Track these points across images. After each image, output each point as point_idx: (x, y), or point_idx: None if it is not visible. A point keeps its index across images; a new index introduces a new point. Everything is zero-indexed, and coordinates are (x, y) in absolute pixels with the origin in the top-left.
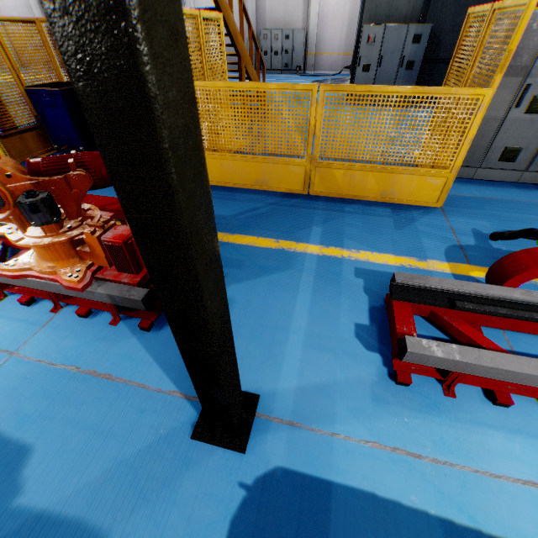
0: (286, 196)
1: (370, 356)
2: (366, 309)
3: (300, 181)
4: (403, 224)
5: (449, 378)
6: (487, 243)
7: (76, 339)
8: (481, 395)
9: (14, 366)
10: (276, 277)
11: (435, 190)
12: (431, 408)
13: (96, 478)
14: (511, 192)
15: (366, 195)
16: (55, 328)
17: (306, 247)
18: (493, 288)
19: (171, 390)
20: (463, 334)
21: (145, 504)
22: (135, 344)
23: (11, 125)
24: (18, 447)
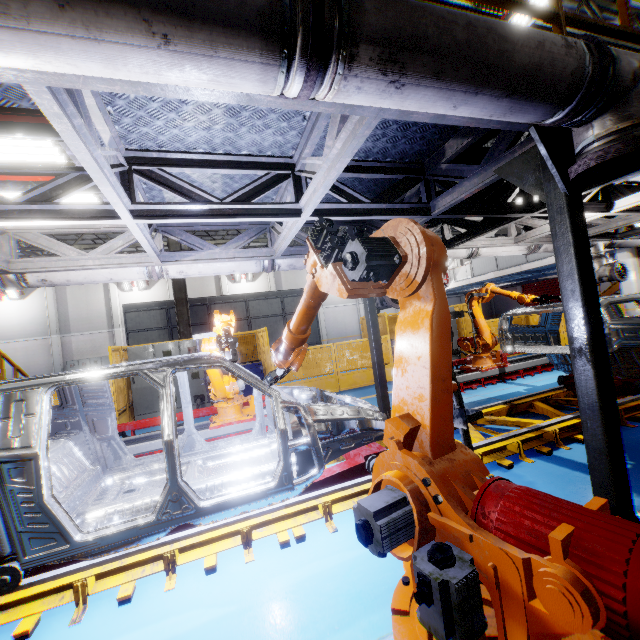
0: None
1: None
2: None
3: None
4: None
5: None
6: None
7: None
8: None
9: None
10: None
11: None
12: None
13: None
14: None
15: None
16: None
17: None
18: None
19: None
20: None
21: None
22: None
23: None
24: None
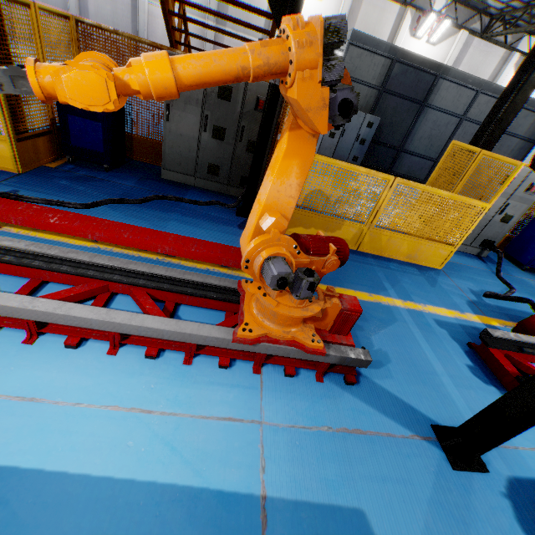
0: None
1: (490, 388)
2: (463, 353)
3: (354, 239)
4: (433, 283)
5: None
6: (483, 300)
7: (302, 399)
8: None
9: (274, 435)
10: (396, 329)
11: (441, 258)
12: None
13: (426, 518)
14: (466, 259)
15: (397, 256)
16: (274, 390)
17: (393, 301)
18: (534, 339)
19: (410, 435)
20: (528, 369)
21: (469, 527)
22: (353, 398)
23: (27, 126)
24: (351, 511)
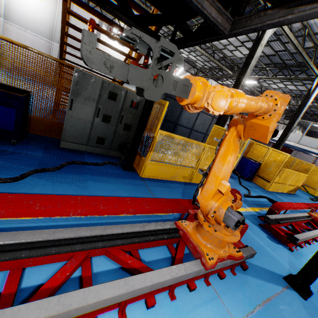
0: (185, 184)
1: (280, 246)
2: (261, 230)
3: (189, 177)
4: None
5: (296, 244)
6: (245, 198)
7: (238, 292)
8: (298, 247)
9: None
10: None
11: None
12: (300, 255)
13: None
14: None
15: None
16: (224, 293)
17: None
18: (279, 215)
19: (282, 288)
20: (284, 231)
21: None
22: (252, 278)
23: None
24: None
